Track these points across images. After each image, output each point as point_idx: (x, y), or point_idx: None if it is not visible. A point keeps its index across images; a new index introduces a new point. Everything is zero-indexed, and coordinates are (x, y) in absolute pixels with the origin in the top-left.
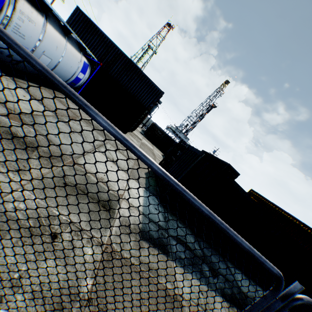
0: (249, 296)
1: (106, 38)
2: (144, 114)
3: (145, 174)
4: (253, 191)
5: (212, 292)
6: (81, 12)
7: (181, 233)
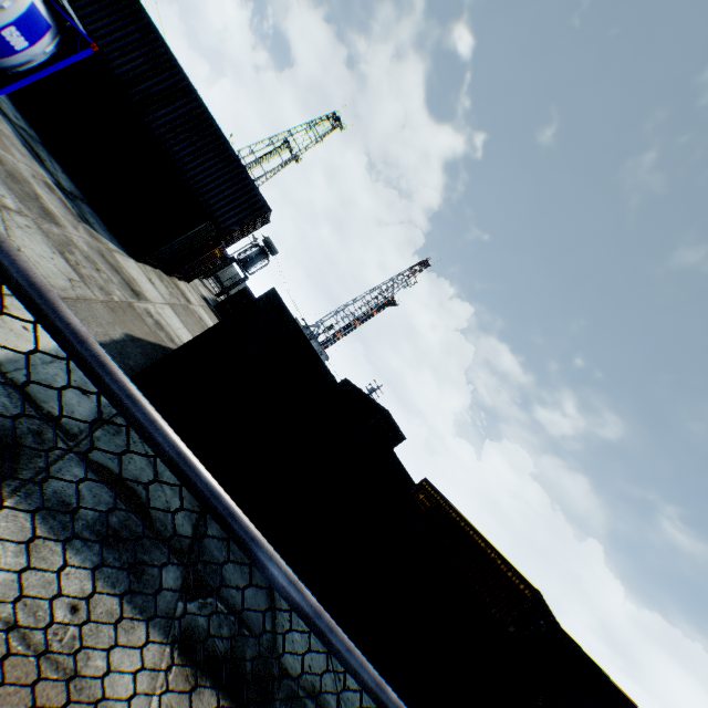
0: (300, 679)
1: (159, 43)
2: (212, 243)
3: (126, 336)
4: (427, 484)
5: (134, 623)
6: None
7: (143, 475)
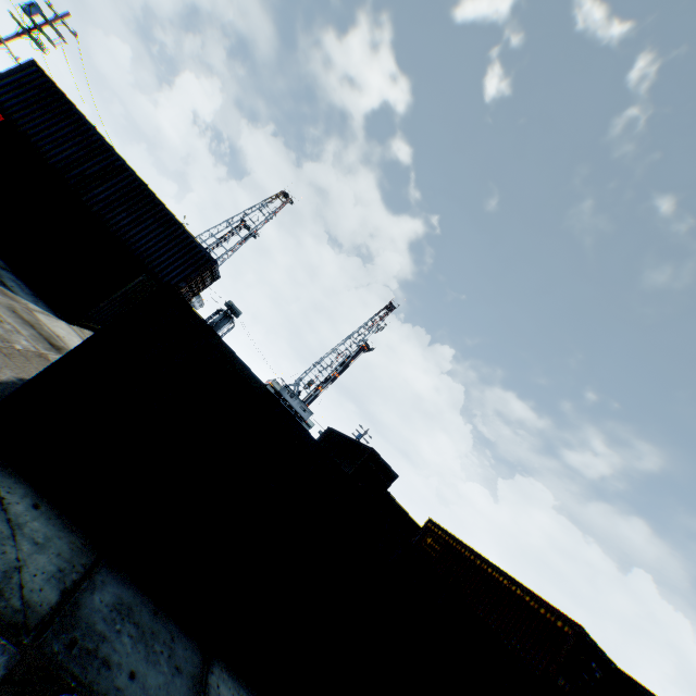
0: None
1: (92, 132)
2: None
3: (20, 379)
4: (433, 524)
5: None
6: (40, 72)
7: None
